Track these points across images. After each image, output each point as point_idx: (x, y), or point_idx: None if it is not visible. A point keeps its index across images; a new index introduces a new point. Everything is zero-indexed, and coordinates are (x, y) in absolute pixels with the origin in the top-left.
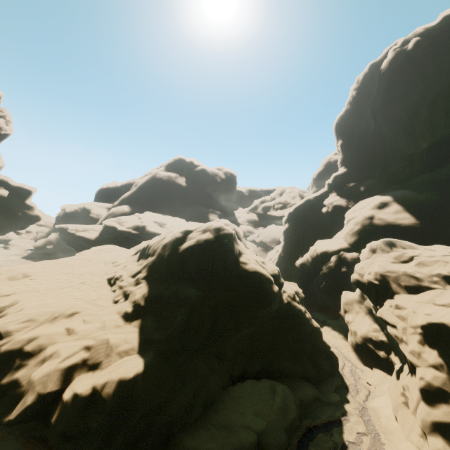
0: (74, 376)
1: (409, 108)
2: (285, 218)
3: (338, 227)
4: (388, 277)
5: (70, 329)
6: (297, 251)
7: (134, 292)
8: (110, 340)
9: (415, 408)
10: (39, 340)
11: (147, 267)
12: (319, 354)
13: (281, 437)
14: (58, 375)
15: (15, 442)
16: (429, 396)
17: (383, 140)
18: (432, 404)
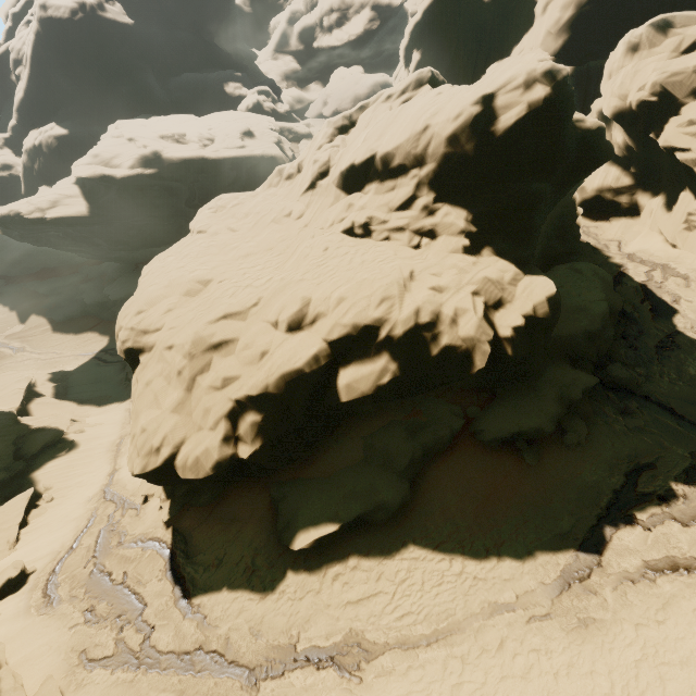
0: (491, 319)
1: None
2: (406, 39)
3: (518, 26)
4: (672, 84)
5: (435, 287)
6: None
7: (444, 222)
8: (490, 277)
9: None
10: (426, 309)
11: (426, 185)
12: (574, 224)
13: (618, 297)
14: (485, 323)
15: (429, 400)
16: None
17: None
18: None
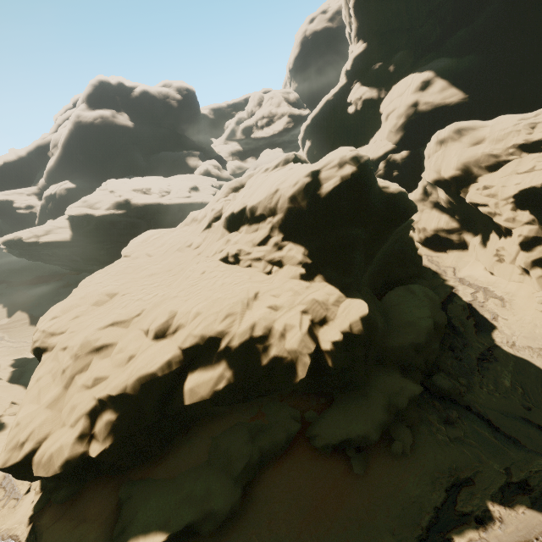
0: (316, 334)
1: None
2: (302, 134)
3: (372, 127)
4: (468, 163)
5: (272, 306)
6: None
7: (288, 255)
8: (317, 299)
9: (514, 258)
10: (260, 324)
11: (277, 229)
12: (415, 255)
13: (442, 314)
14: (308, 338)
15: (274, 403)
16: (527, 246)
17: None
18: (529, 250)
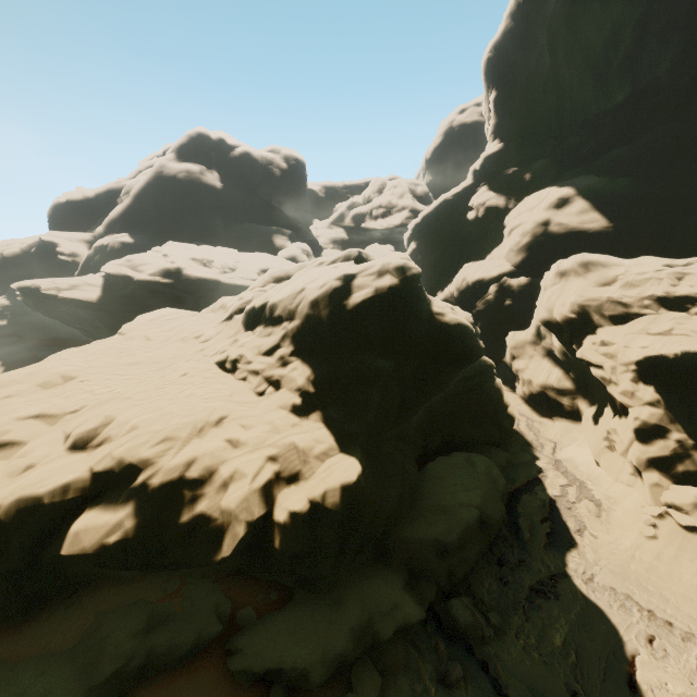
0: (275, 494)
1: (608, 29)
2: (409, 233)
3: (493, 241)
4: (588, 307)
5: (233, 440)
6: (433, 283)
7: (289, 376)
8: (298, 444)
9: (626, 449)
10: (202, 462)
11: (289, 338)
12: (501, 413)
13: (500, 506)
14: (258, 497)
15: (204, 582)
16: (644, 435)
17: (561, 90)
18: (647, 442)
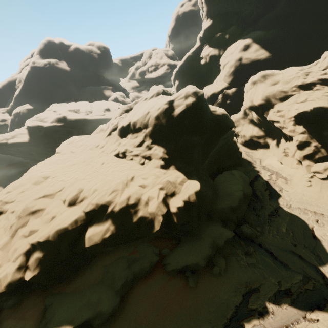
0: (168, 202)
1: None
2: (173, 76)
3: (215, 73)
4: (269, 96)
5: (142, 185)
6: None
7: (154, 153)
8: (170, 180)
9: (294, 154)
10: (133, 196)
11: (148, 136)
12: (237, 152)
13: (249, 188)
14: (162, 205)
15: (144, 244)
16: (301, 147)
17: None
18: (302, 149)
